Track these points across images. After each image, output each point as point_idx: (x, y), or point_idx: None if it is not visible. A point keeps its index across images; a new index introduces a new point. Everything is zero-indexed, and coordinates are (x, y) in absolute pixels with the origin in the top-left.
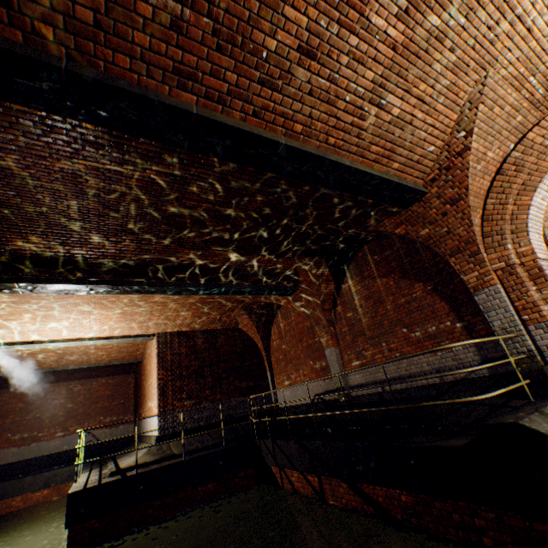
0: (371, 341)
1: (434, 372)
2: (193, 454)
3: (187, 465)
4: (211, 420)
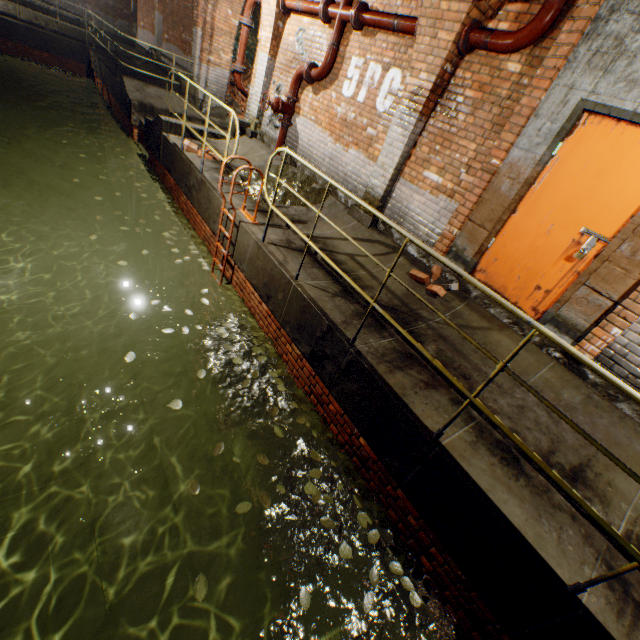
0: (173, 25)
1: (182, 68)
2: (33, 27)
3: (24, 30)
4: (63, 14)
